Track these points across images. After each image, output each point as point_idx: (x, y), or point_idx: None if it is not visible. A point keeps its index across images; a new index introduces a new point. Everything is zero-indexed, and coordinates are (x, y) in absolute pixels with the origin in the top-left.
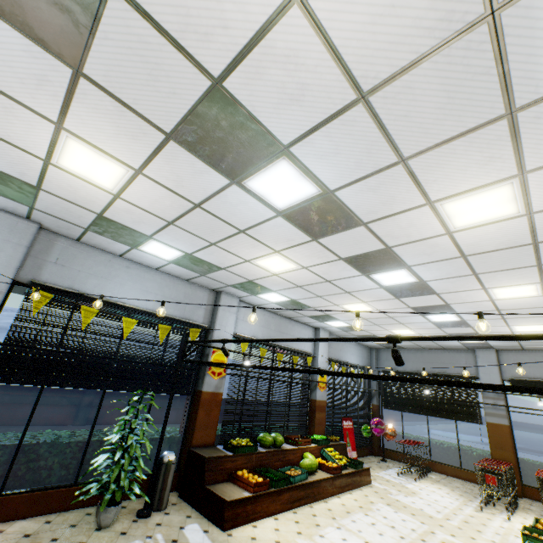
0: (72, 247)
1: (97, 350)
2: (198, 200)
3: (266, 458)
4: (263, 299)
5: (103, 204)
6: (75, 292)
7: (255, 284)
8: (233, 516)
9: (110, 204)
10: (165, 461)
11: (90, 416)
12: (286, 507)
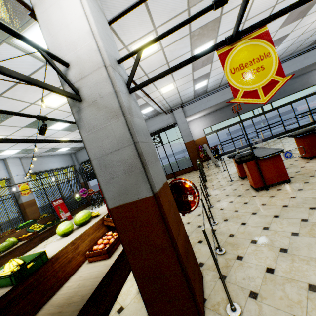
0: None
1: None
2: None
3: None
4: None
5: None
6: None
7: None
8: None
9: None
10: None
11: None
12: None
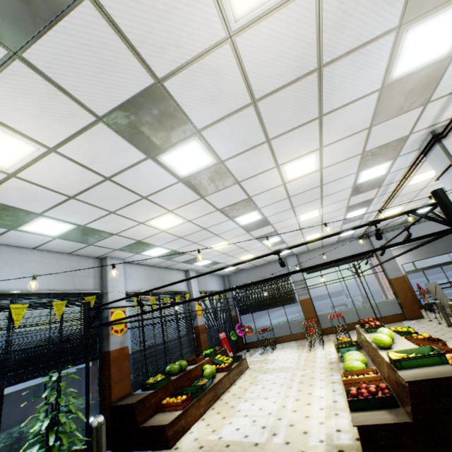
0: None
1: None
2: (110, 174)
3: (179, 382)
4: (146, 256)
5: None
6: None
7: (143, 243)
8: (174, 434)
9: None
10: (95, 426)
11: None
12: (206, 408)
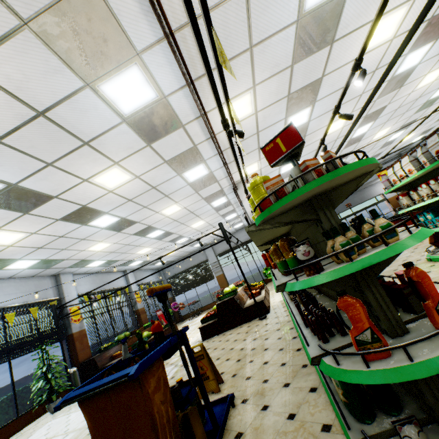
0: None
1: None
2: (63, 235)
3: None
4: (89, 267)
5: None
6: None
7: (86, 260)
8: None
9: (1, 251)
10: (72, 372)
11: None
12: None
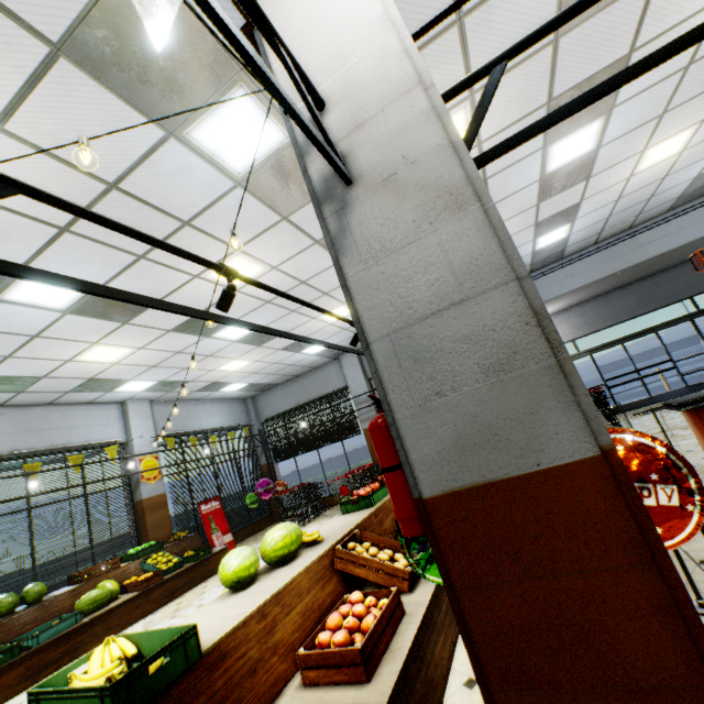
0: None
1: None
2: None
3: None
4: None
5: None
6: None
7: None
8: None
9: None
10: None
11: None
12: (18, 690)
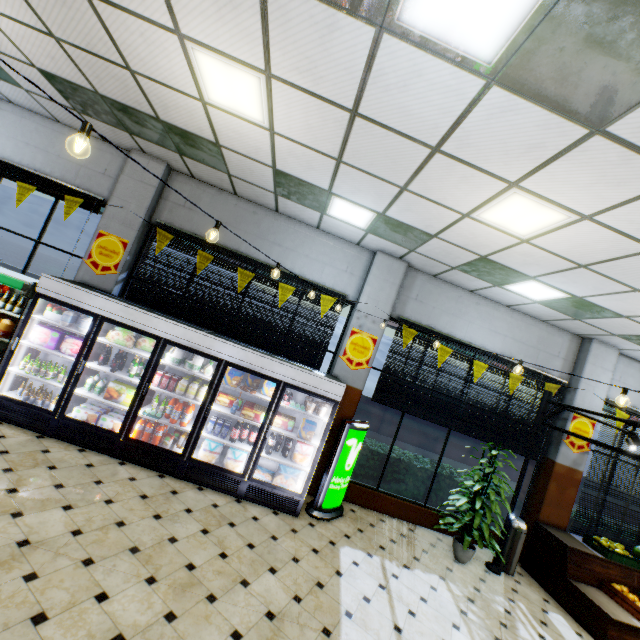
0: (428, 283)
1: (447, 390)
2: None
3: None
4: None
5: (497, 248)
6: (431, 329)
7: None
8: (618, 639)
9: (507, 247)
10: (514, 526)
11: (390, 429)
12: None
